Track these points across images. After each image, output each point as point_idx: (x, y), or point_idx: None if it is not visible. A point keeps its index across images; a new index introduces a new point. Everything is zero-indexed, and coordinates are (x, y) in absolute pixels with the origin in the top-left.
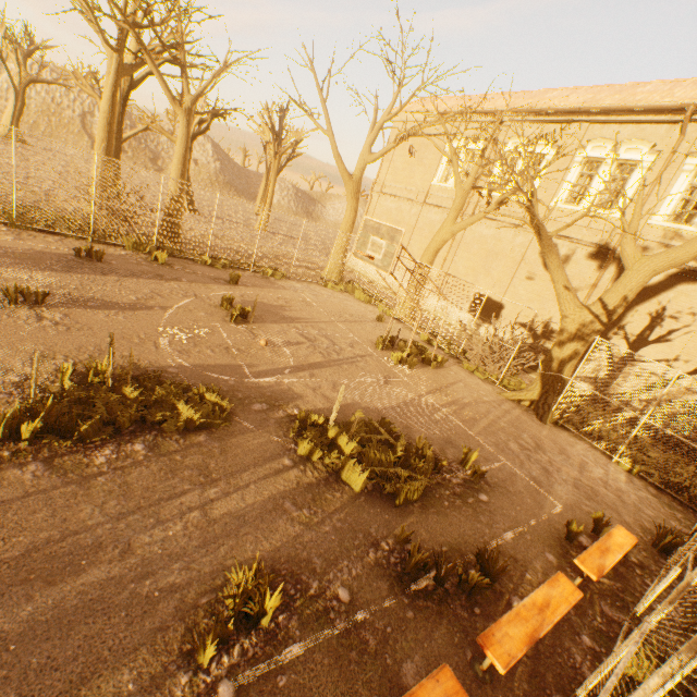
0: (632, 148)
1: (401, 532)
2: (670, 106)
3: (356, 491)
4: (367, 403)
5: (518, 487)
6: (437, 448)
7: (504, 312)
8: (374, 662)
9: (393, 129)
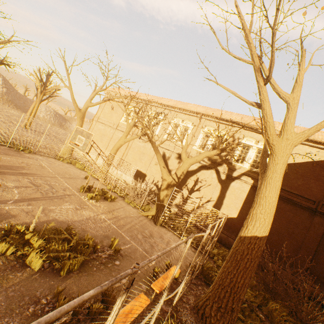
0: (187, 123)
1: (57, 289)
2: (196, 112)
3: (35, 270)
4: (63, 219)
5: (137, 255)
6: (99, 240)
7: (147, 177)
8: None
9: (105, 96)
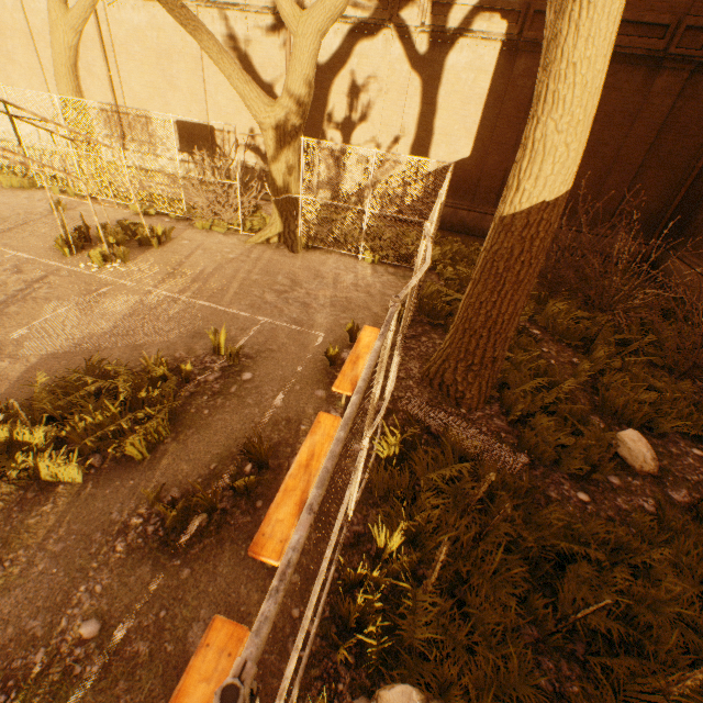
0: None
1: (147, 495)
2: None
3: (78, 482)
4: (67, 347)
5: (282, 340)
6: (183, 351)
7: (219, 136)
8: (151, 668)
9: None
